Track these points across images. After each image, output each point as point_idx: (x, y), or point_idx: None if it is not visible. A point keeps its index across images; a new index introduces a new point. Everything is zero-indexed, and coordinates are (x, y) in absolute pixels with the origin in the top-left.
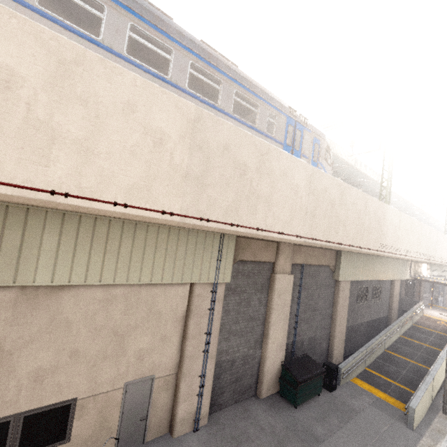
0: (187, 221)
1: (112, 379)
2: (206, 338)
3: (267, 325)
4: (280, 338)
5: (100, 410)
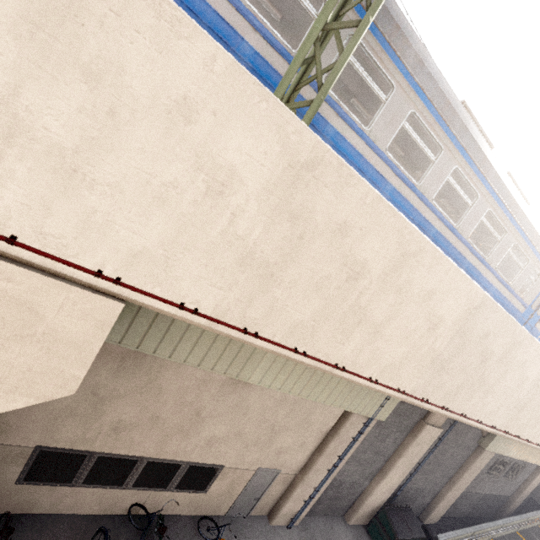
0: (410, 399)
1: (252, 461)
2: (337, 461)
3: (389, 465)
4: (394, 482)
5: (233, 480)
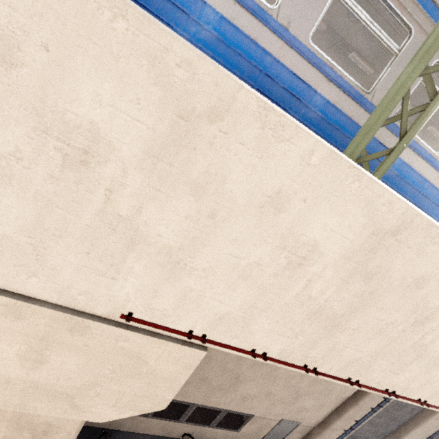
0: None
1: (276, 414)
2: (354, 425)
3: (404, 430)
4: None
5: (260, 425)
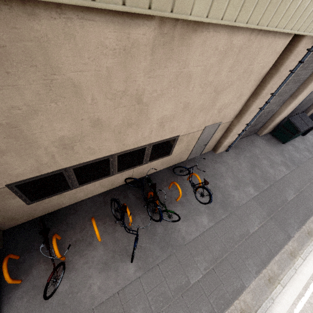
0: None
1: (199, 124)
2: (270, 98)
3: (302, 88)
4: (301, 99)
5: (188, 141)
